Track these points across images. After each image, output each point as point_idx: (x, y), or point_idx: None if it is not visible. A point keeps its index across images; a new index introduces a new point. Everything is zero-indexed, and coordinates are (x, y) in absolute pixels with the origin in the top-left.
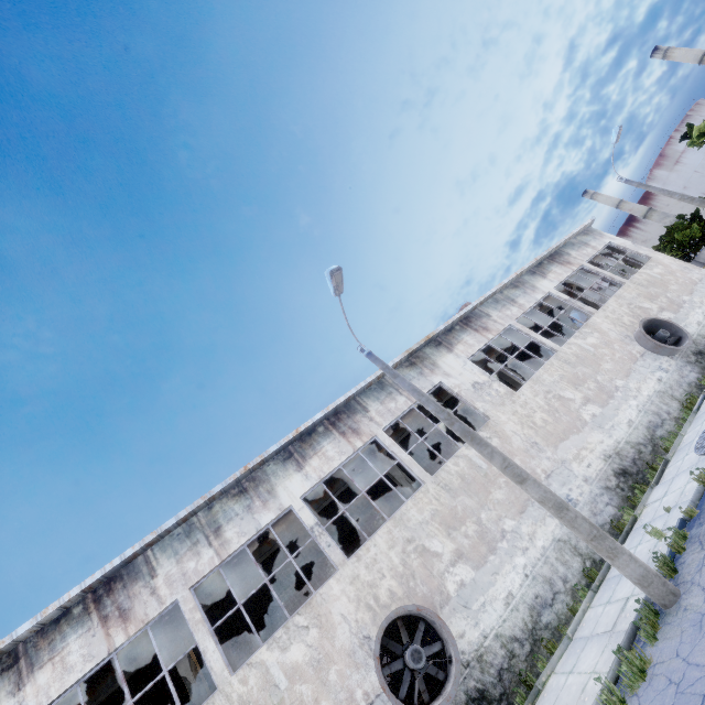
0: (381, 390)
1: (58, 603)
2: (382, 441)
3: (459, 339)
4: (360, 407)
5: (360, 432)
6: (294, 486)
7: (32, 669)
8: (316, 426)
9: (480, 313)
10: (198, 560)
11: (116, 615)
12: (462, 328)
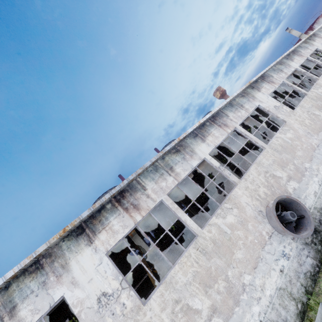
0: (301, 48)
1: (258, 75)
2: (310, 58)
3: (315, 39)
4: (298, 51)
5: (303, 56)
6: (294, 64)
7: (259, 88)
8: (289, 53)
9: (317, 33)
10: (282, 75)
11: (270, 82)
12: (314, 36)
